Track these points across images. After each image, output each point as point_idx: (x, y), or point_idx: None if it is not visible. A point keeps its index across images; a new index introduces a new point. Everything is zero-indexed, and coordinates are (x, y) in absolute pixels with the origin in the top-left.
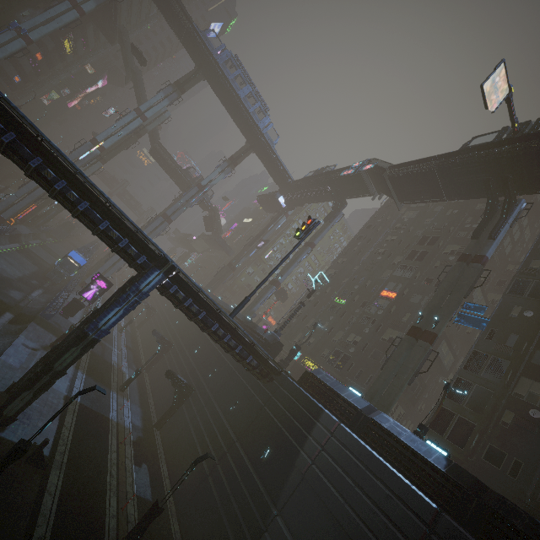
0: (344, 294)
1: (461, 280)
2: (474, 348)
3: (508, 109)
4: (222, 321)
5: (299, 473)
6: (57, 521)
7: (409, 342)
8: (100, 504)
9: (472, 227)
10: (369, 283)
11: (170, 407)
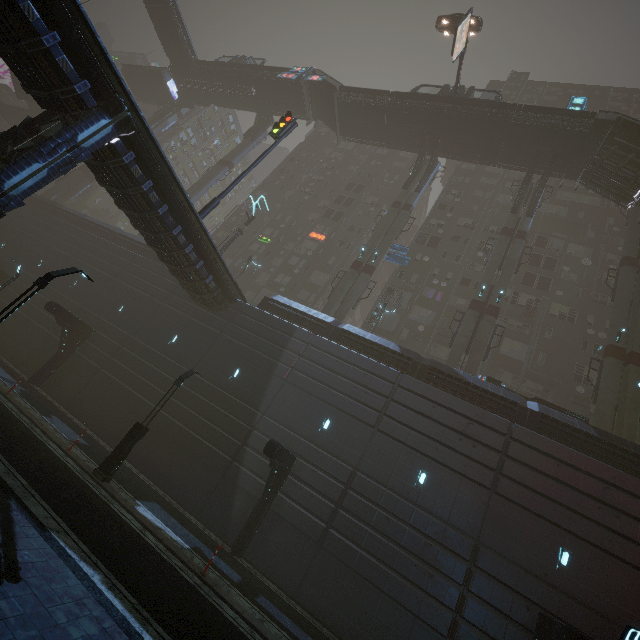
0: (268, 232)
1: (394, 224)
2: (389, 285)
3: (459, 65)
4: (186, 224)
5: (280, 380)
6: (9, 459)
7: (353, 274)
8: (41, 446)
9: (390, 183)
10: (295, 225)
11: (55, 355)
